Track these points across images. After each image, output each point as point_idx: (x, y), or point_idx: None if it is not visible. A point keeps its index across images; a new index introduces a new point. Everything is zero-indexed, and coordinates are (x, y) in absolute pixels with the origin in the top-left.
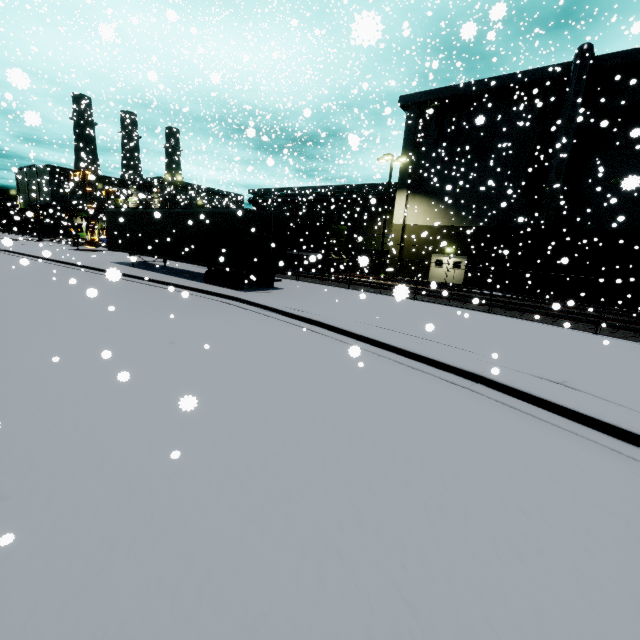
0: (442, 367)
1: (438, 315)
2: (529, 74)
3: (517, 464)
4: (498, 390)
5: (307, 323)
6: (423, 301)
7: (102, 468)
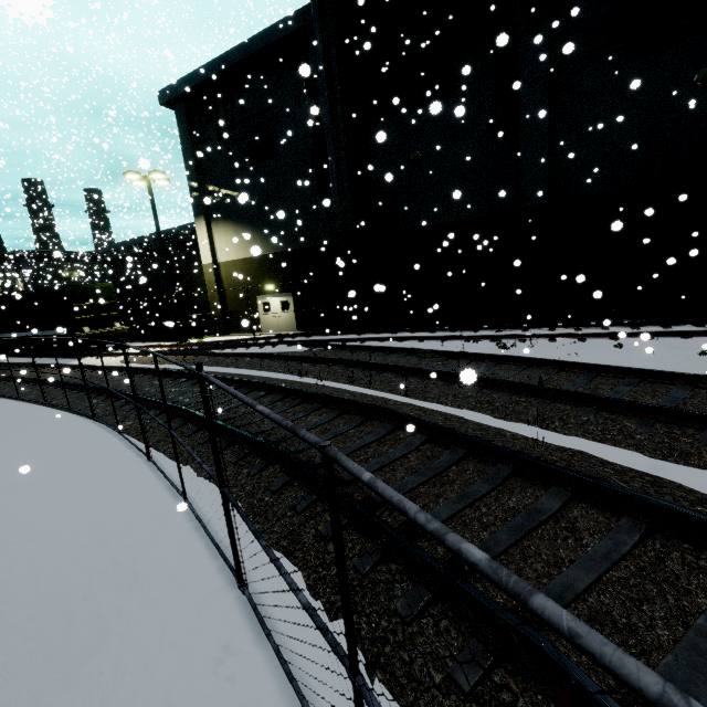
0: None
1: None
2: (277, 29)
3: None
4: None
5: None
6: (49, 405)
7: None
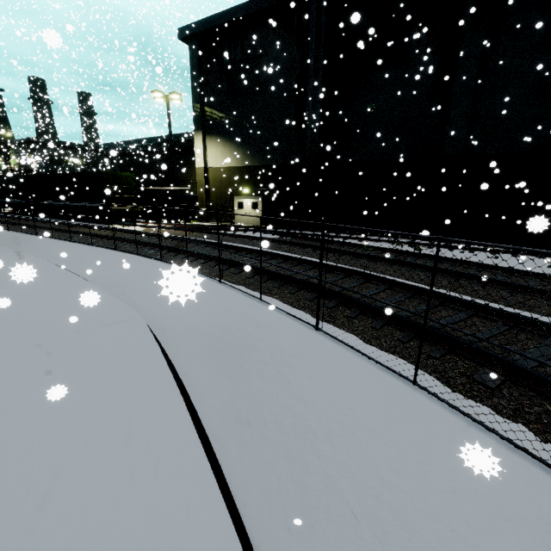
0: None
1: None
2: None
3: None
4: None
5: None
6: (120, 251)
7: None
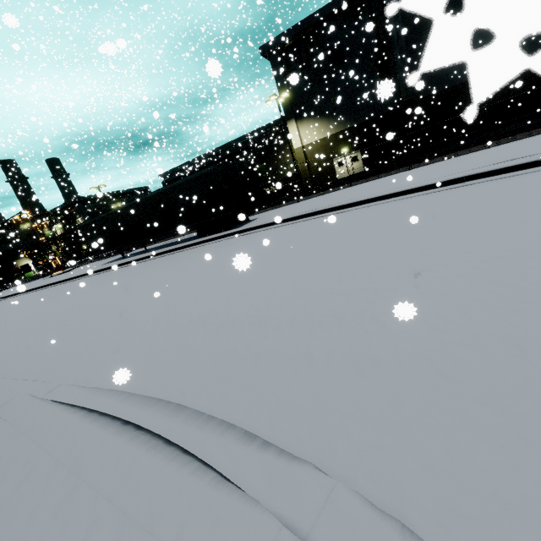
0: (434, 187)
1: (385, 180)
2: None
3: (537, 184)
4: (481, 178)
5: (312, 216)
6: (359, 184)
7: (348, 266)
